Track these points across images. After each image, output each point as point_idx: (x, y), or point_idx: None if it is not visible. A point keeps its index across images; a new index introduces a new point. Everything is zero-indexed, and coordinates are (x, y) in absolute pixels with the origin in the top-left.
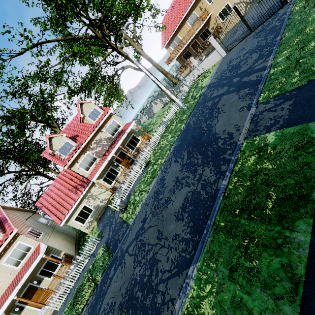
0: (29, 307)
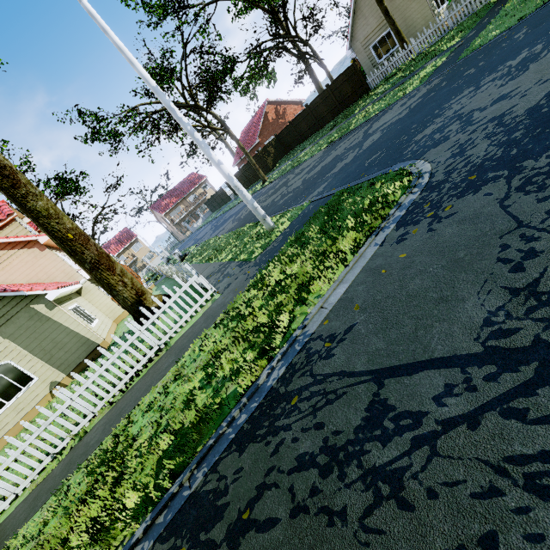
0: None
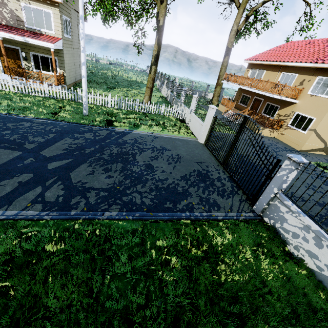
0: None
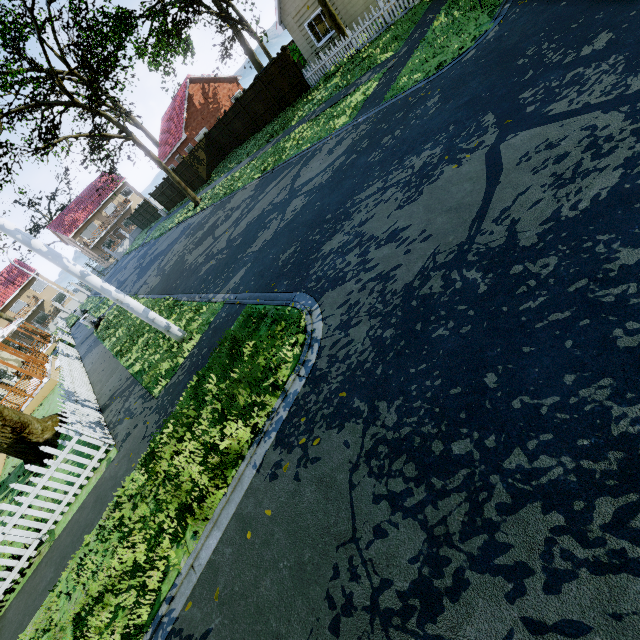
0: (3, 389)
